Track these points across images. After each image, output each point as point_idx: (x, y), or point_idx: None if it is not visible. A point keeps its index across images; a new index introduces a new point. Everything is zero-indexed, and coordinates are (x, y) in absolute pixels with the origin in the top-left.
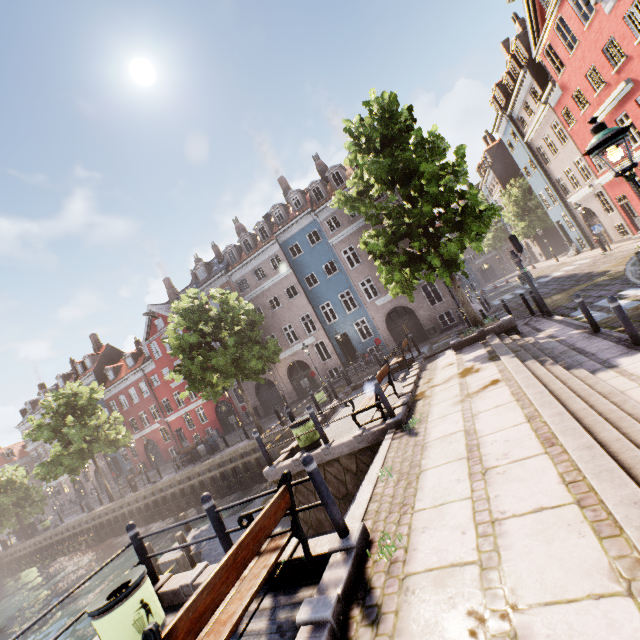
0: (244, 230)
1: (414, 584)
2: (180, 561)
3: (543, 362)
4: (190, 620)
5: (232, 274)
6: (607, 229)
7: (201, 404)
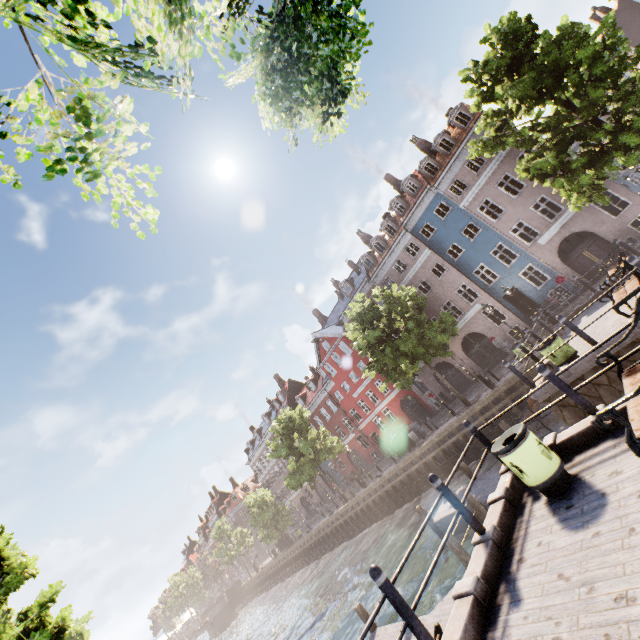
0: (369, 237)
1: None
2: (470, 500)
3: None
4: None
5: (374, 278)
6: None
7: (385, 405)
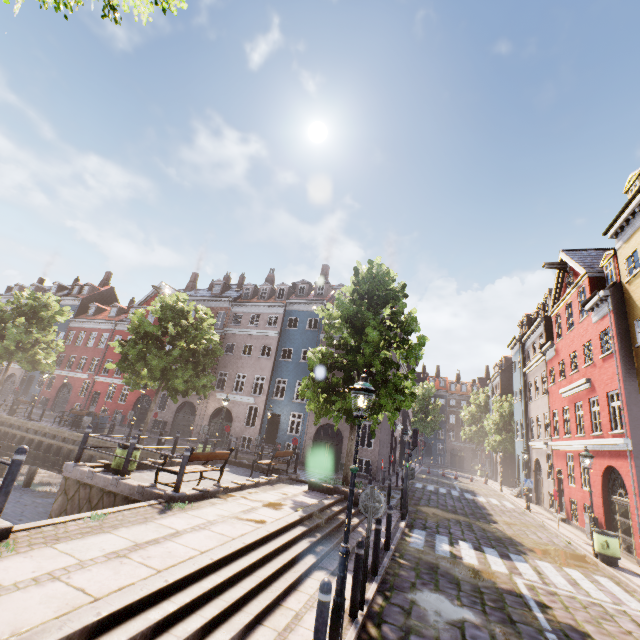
0: (272, 281)
1: None
2: None
3: (312, 536)
4: None
5: (236, 305)
6: (544, 491)
7: None
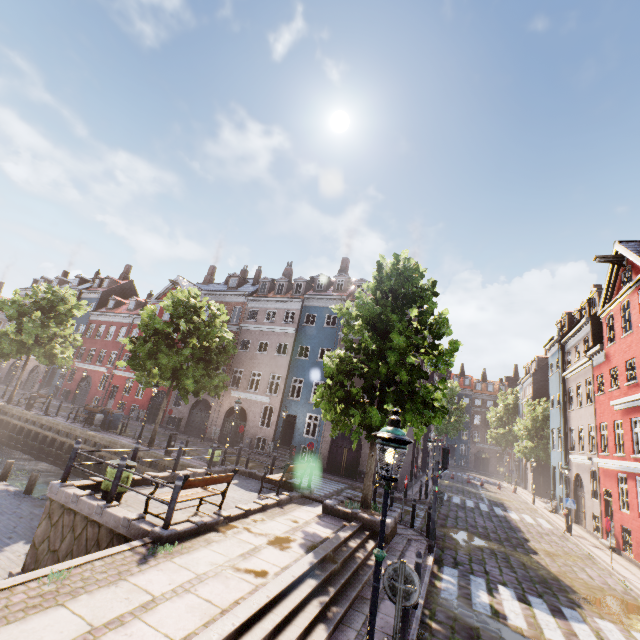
0: (290, 275)
1: None
2: None
3: (323, 593)
4: None
5: (252, 300)
6: (586, 511)
7: None
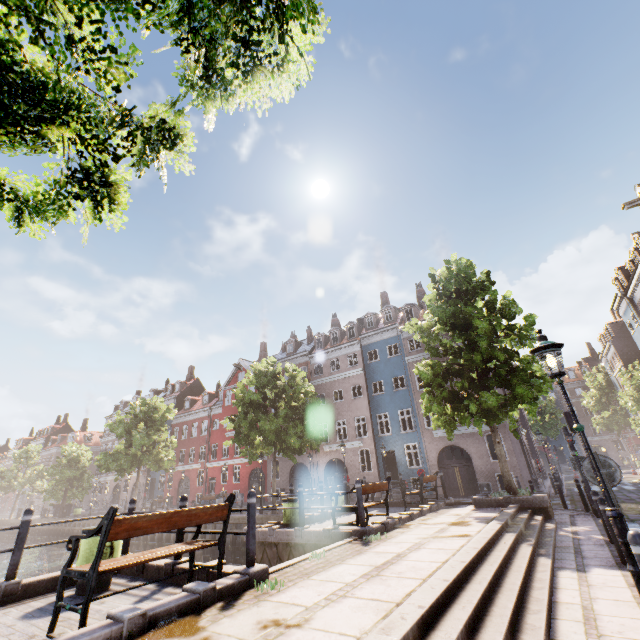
0: (338, 324)
1: (263, 604)
2: None
3: (525, 540)
4: (131, 524)
5: (313, 357)
6: None
7: (241, 463)
